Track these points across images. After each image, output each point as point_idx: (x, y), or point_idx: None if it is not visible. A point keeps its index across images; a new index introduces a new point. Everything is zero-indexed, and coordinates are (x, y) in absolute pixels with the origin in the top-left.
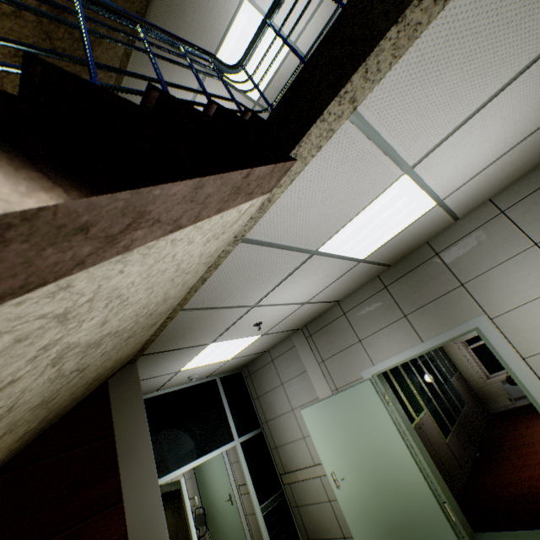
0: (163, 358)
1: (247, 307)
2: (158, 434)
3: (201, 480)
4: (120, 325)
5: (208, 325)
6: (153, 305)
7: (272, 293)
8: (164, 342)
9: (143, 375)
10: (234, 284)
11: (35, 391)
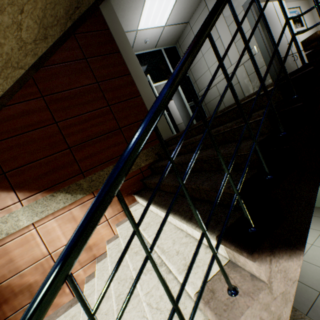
0: None
1: None
2: None
3: None
4: None
5: None
6: None
7: None
8: None
9: None
10: None
11: None
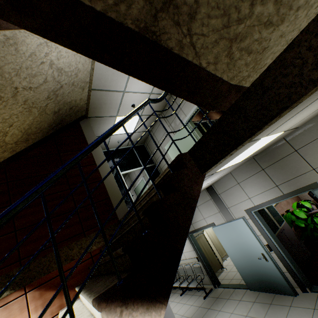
0: (99, 122)
1: (122, 92)
2: (110, 162)
3: (139, 197)
4: (65, 67)
5: (109, 102)
6: (74, 68)
7: (129, 84)
8: (96, 110)
9: (96, 133)
10: (108, 76)
11: (50, 78)
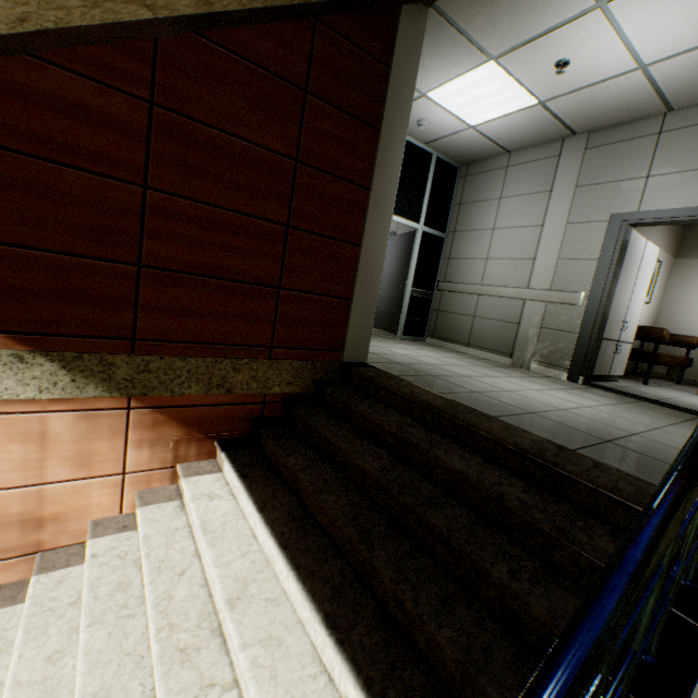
0: None
1: None
2: None
3: None
4: None
5: None
6: None
7: None
8: None
9: None
10: None
11: None
